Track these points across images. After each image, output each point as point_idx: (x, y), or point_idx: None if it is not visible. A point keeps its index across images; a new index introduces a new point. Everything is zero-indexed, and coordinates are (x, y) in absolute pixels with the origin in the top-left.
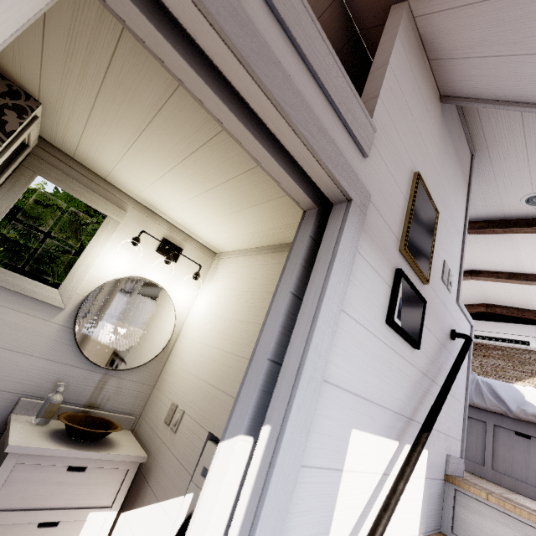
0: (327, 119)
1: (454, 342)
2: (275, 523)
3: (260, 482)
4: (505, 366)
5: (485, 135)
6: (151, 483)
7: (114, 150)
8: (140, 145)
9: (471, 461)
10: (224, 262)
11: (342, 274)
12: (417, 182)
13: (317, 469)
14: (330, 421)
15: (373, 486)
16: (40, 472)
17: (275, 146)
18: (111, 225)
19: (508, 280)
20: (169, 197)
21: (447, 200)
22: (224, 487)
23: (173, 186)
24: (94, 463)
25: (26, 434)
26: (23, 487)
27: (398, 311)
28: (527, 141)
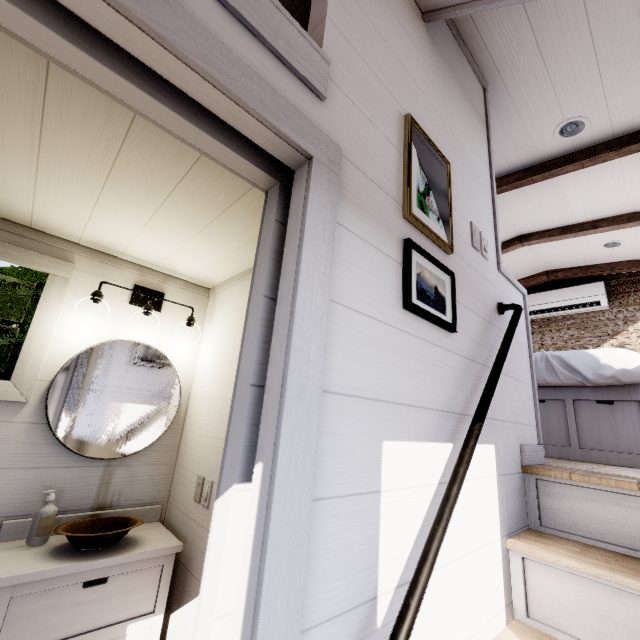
0: (248, 50)
1: (504, 317)
2: (289, 575)
3: (259, 533)
4: (579, 335)
5: (493, 58)
6: (194, 572)
7: (19, 182)
8: (47, 165)
9: (557, 446)
10: (221, 296)
11: (319, 255)
12: (410, 128)
13: (342, 498)
14: (348, 439)
15: (427, 500)
16: (48, 599)
17: (190, 105)
18: (58, 284)
19: (563, 236)
20: (119, 229)
21: (460, 148)
22: (226, 551)
23: (117, 212)
24: (116, 570)
25: (17, 561)
26: (30, 622)
27: (417, 292)
28: (543, 54)
